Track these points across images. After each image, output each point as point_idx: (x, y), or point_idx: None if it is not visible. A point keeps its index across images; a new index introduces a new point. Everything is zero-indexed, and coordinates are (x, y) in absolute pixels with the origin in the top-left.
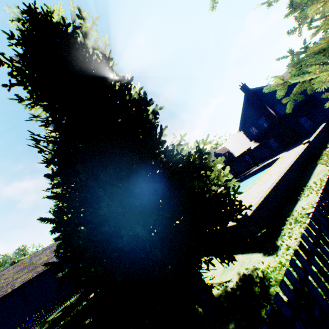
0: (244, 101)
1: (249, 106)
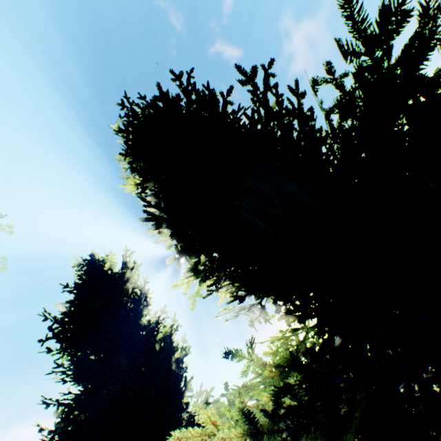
0: None
1: None
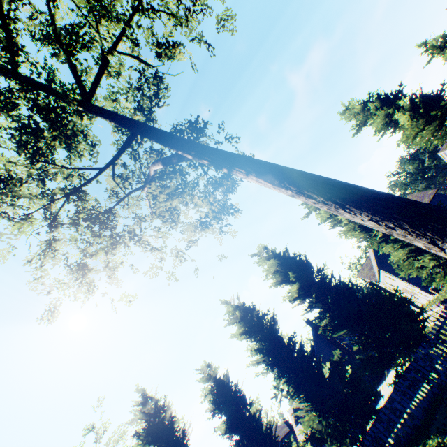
0: (313, 334)
1: (318, 339)
